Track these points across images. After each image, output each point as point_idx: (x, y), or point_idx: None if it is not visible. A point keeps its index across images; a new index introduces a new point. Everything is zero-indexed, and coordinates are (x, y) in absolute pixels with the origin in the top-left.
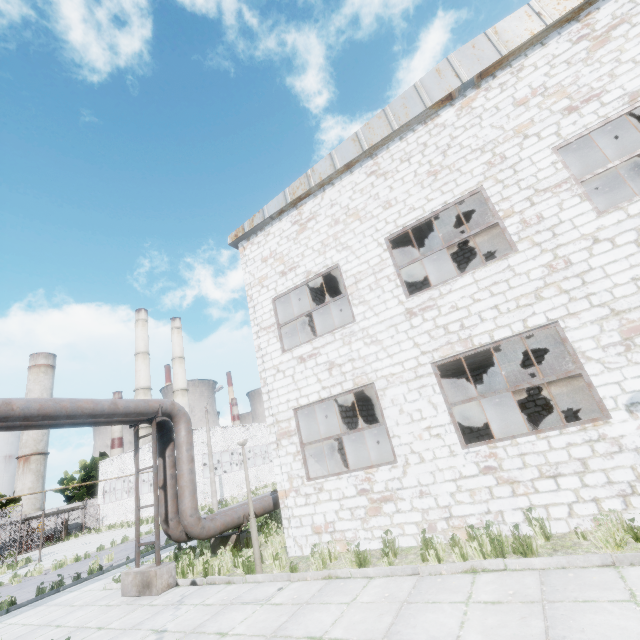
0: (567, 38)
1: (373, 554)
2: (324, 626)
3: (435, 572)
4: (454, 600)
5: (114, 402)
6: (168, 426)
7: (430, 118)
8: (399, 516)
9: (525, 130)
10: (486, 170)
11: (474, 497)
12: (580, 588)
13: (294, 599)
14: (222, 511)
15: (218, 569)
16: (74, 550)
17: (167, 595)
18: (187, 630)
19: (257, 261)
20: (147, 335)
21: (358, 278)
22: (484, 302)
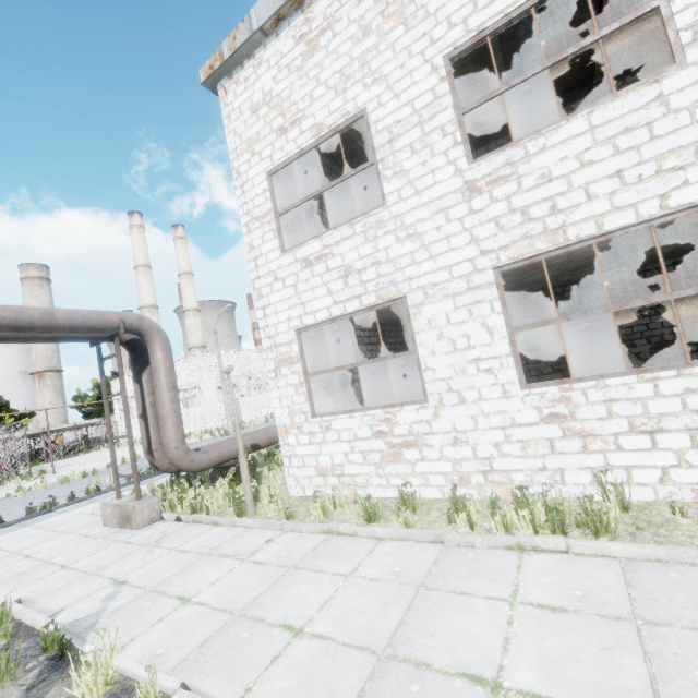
0: None
1: (387, 504)
2: (309, 610)
3: (465, 544)
4: (492, 594)
5: (49, 312)
6: (142, 346)
7: None
8: (423, 465)
9: None
10: None
11: (527, 450)
12: (696, 603)
13: (281, 558)
14: (221, 441)
15: (206, 507)
16: (89, 464)
17: (148, 531)
18: (148, 586)
19: (244, 112)
20: (145, 245)
21: (394, 133)
22: (599, 166)
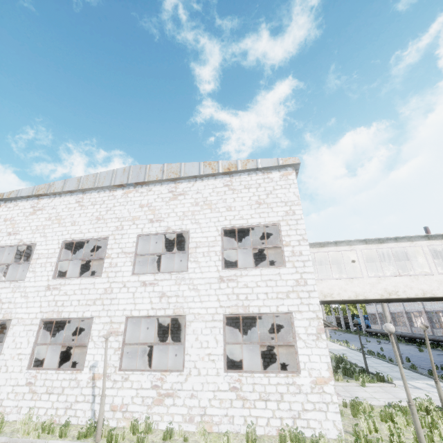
0: (168, 188)
1: None
2: None
3: None
4: None
5: None
6: None
7: (113, 189)
8: None
9: (135, 220)
10: (114, 230)
11: (16, 397)
12: None
13: None
14: None
15: None
16: None
17: None
18: None
19: (2, 218)
20: None
21: (40, 256)
22: (77, 296)
